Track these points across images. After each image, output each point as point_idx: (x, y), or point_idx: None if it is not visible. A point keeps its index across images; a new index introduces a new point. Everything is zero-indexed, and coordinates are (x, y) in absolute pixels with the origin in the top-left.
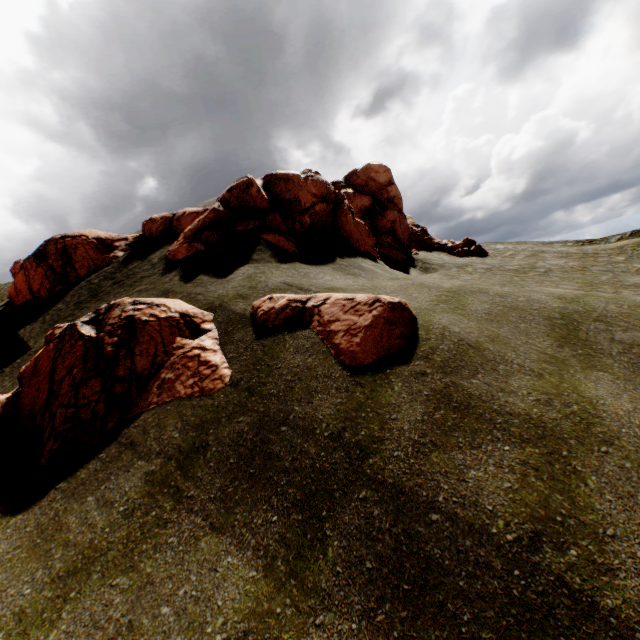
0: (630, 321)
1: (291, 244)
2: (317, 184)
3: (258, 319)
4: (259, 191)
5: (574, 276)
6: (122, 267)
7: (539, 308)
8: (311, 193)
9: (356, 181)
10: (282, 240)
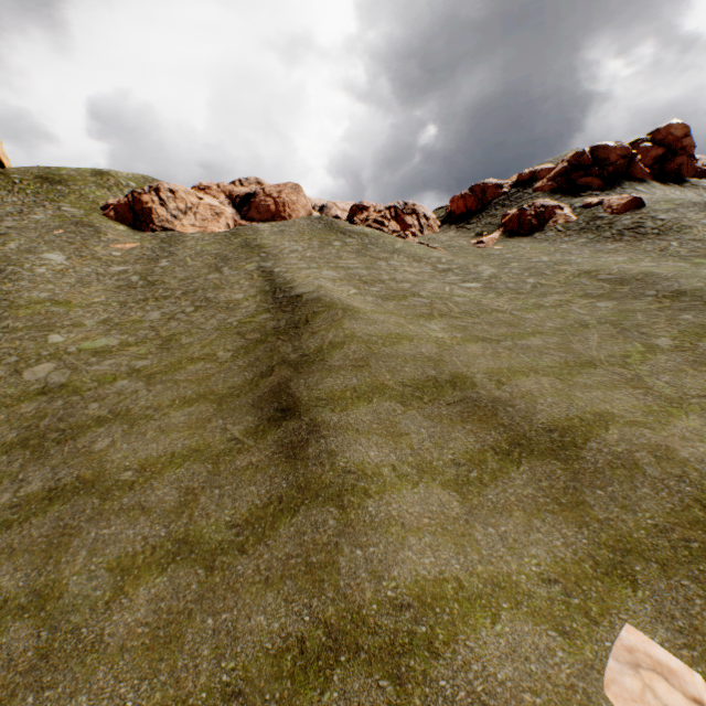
0: None
1: (599, 182)
2: (621, 149)
3: (585, 206)
4: (587, 156)
5: None
6: (511, 196)
7: None
8: (616, 155)
9: (656, 137)
10: (595, 180)
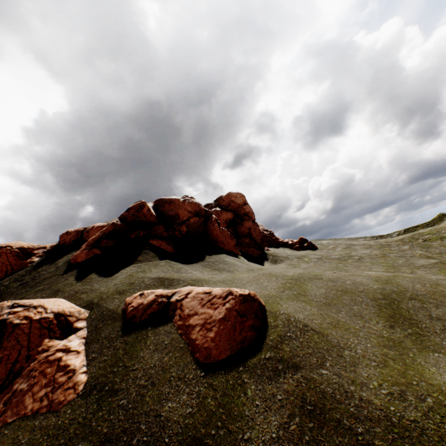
0: (437, 297)
1: (170, 246)
2: (192, 204)
3: (127, 315)
4: (149, 210)
5: (379, 261)
6: (33, 270)
7: (364, 290)
8: (187, 210)
9: (222, 203)
10: (163, 244)
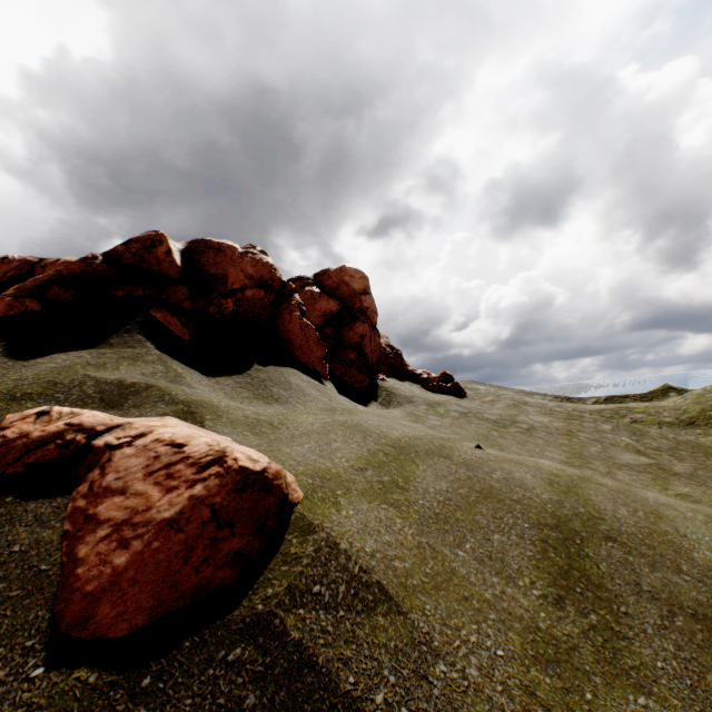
0: (655, 545)
1: (185, 330)
2: (258, 264)
3: None
4: (169, 252)
5: (560, 441)
6: None
7: (524, 500)
8: (246, 272)
9: (327, 281)
10: (174, 322)
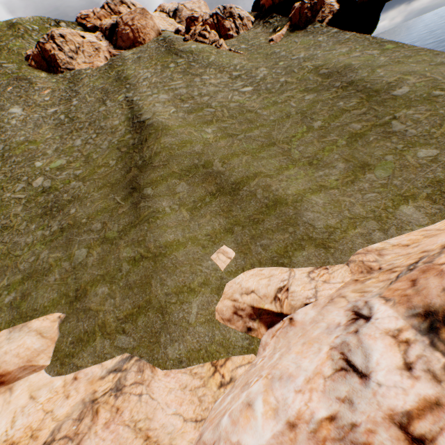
0: None
1: None
2: None
3: None
4: None
5: None
6: None
7: None
8: None
9: None
10: None
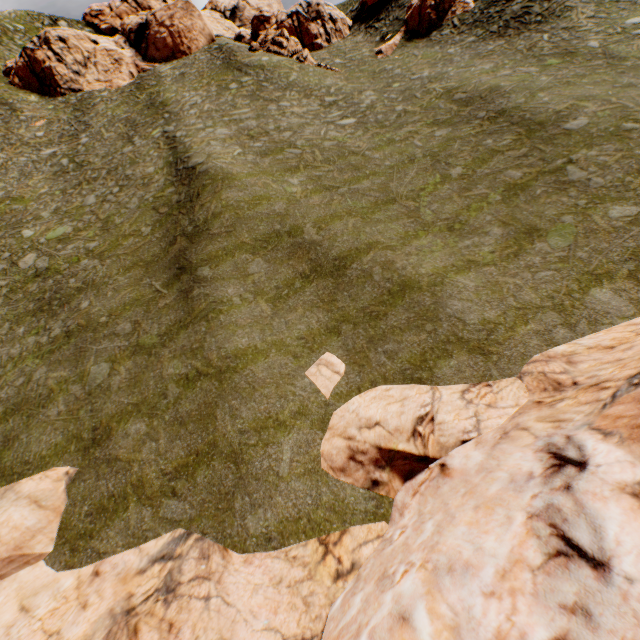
0: None
1: None
2: None
3: None
4: None
5: None
6: None
7: None
8: None
9: None
10: None
